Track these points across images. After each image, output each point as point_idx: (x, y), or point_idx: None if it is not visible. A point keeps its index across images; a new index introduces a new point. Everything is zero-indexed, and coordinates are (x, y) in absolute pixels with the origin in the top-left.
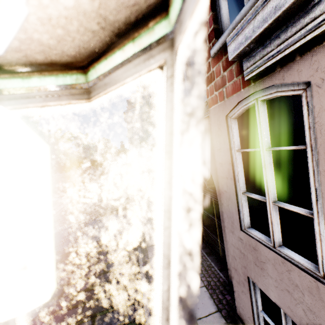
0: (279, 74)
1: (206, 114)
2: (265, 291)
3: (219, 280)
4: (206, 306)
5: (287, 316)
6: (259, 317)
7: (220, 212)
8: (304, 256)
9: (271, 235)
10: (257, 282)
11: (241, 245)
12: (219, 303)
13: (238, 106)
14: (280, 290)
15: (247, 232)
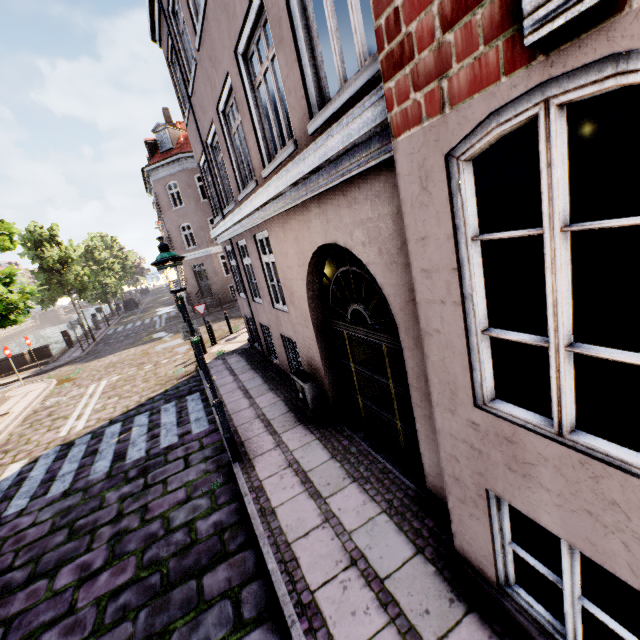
0: (637, 19)
1: (373, 157)
2: (529, 513)
3: (406, 493)
4: (395, 550)
5: (575, 551)
6: (505, 553)
7: (407, 371)
8: (619, 443)
9: (556, 413)
10: (511, 499)
11: (475, 435)
12: (416, 537)
13: (486, 126)
14: (569, 512)
15: (489, 410)
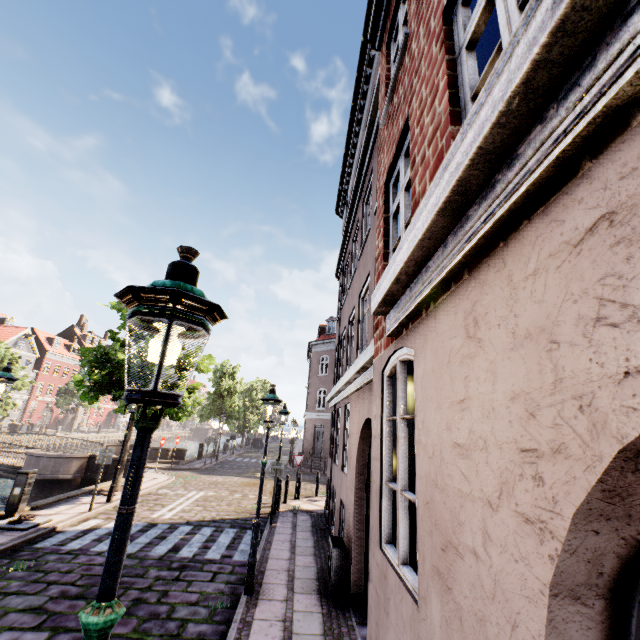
0: (404, 337)
1: None
2: None
3: None
4: None
5: None
6: None
7: None
8: None
9: (398, 545)
10: None
11: (378, 577)
12: None
13: (390, 362)
14: None
15: (384, 551)
